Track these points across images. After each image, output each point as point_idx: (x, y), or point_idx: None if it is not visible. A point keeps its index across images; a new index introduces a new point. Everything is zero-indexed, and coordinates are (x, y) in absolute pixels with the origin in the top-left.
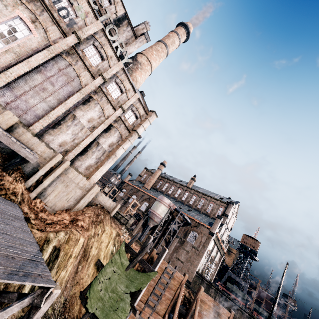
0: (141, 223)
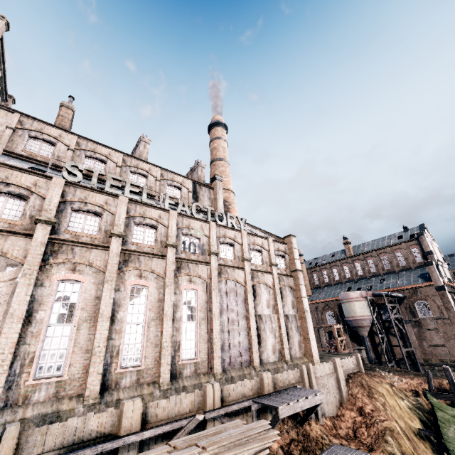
0: (348, 338)
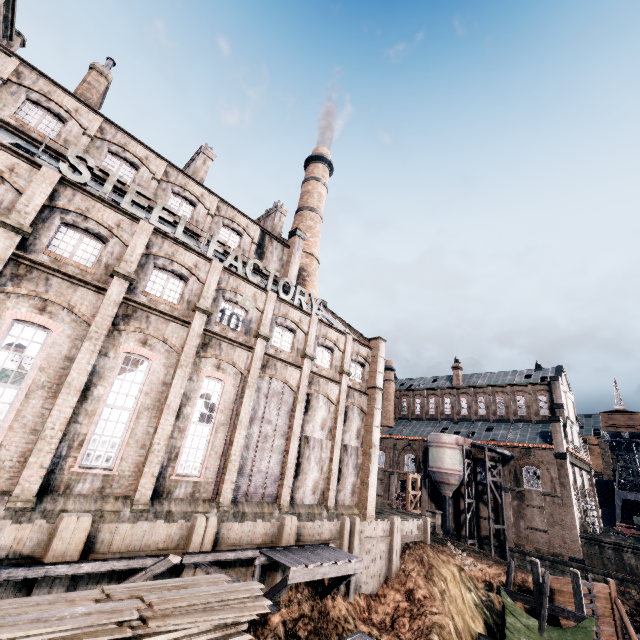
0: (426, 495)
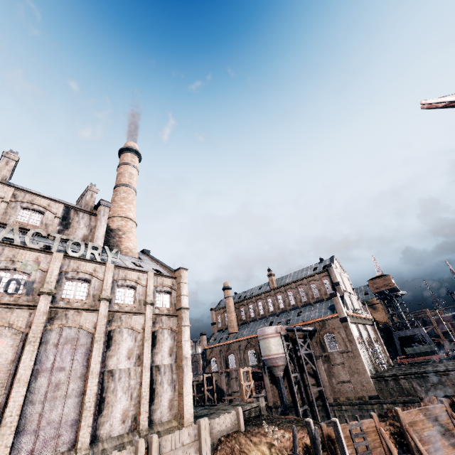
0: (267, 380)
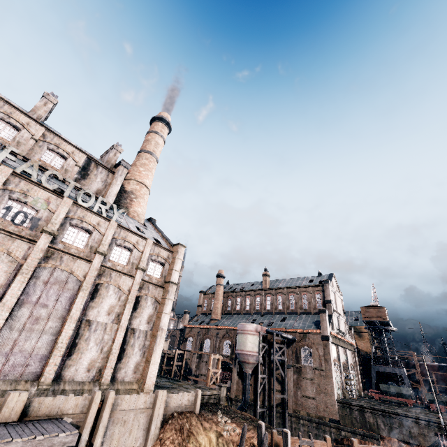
0: (235, 373)
